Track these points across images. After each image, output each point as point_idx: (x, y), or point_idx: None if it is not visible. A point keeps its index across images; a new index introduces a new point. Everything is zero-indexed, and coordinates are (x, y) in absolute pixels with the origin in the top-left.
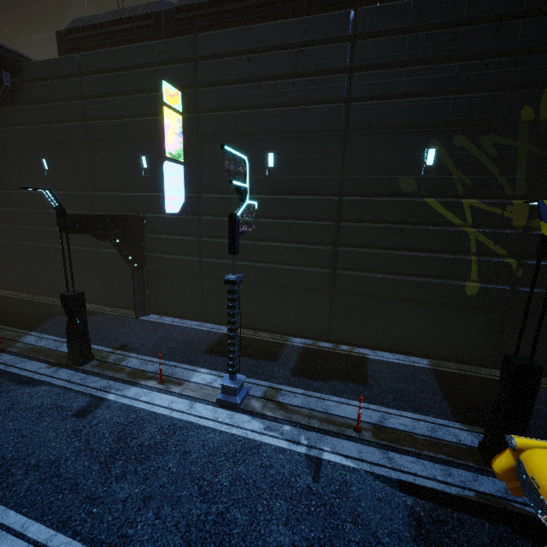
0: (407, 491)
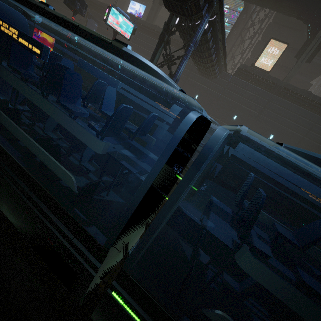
0: None
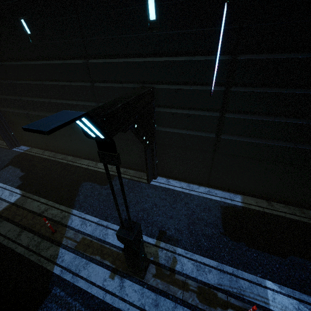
0: None
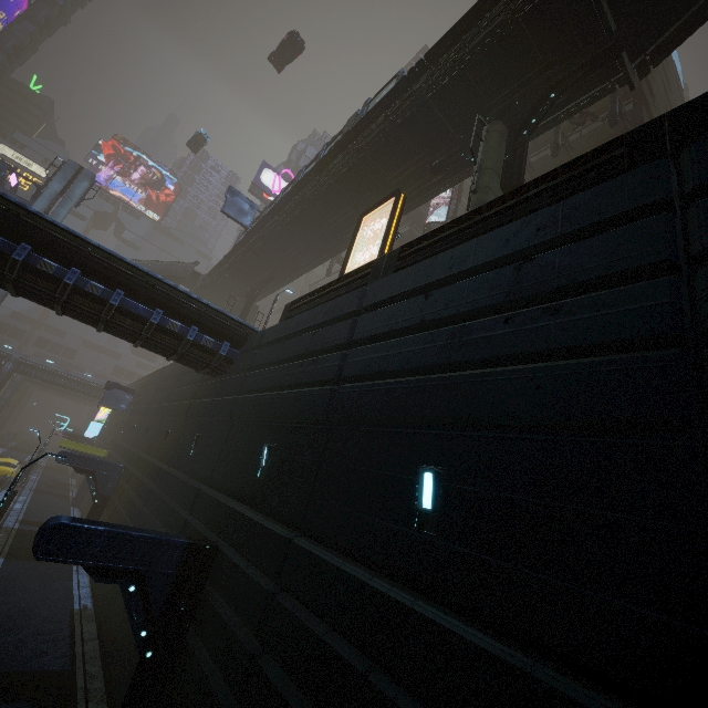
0: (4, 480)
